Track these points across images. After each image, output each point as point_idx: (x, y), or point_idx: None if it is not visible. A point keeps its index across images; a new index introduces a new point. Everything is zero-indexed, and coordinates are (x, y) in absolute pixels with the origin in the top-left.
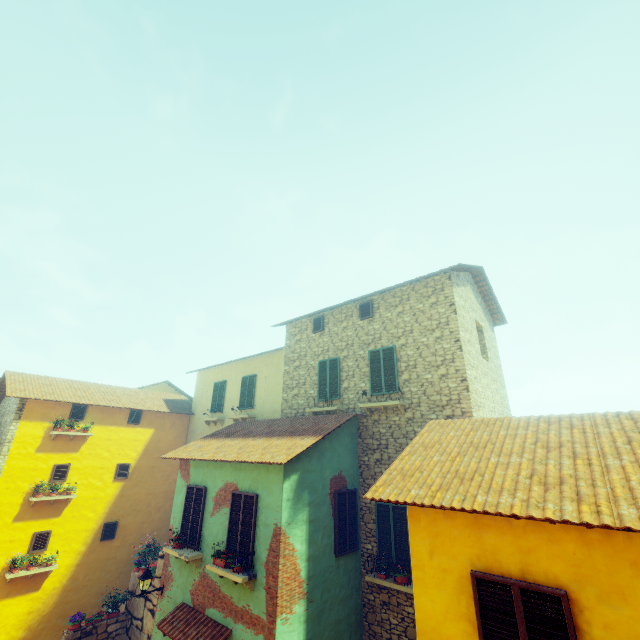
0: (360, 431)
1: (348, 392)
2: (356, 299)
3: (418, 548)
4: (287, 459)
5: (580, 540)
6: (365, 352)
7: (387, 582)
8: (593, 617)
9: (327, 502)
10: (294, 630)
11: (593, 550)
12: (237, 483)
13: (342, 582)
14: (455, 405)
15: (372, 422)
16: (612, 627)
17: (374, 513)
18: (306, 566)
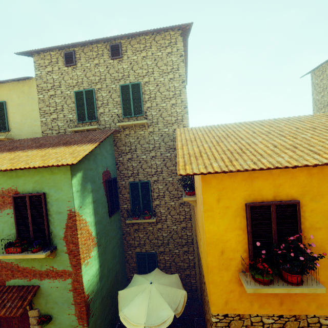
0: (115, 142)
1: (104, 116)
2: (108, 38)
3: (209, 199)
4: (76, 160)
5: (308, 174)
6: (116, 86)
7: (140, 220)
8: (307, 208)
9: (102, 188)
10: (93, 265)
11: (313, 178)
12: (16, 188)
13: (113, 228)
14: (180, 122)
15: (124, 136)
16: (314, 210)
17: (128, 188)
18: (95, 228)
